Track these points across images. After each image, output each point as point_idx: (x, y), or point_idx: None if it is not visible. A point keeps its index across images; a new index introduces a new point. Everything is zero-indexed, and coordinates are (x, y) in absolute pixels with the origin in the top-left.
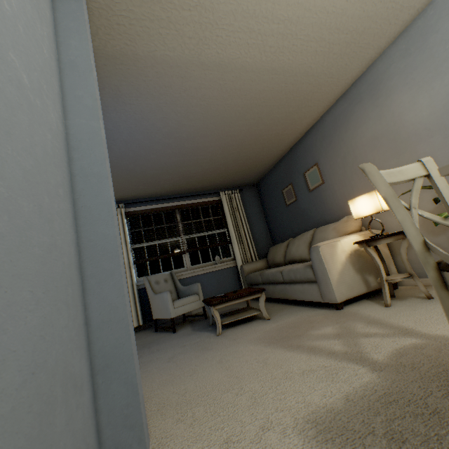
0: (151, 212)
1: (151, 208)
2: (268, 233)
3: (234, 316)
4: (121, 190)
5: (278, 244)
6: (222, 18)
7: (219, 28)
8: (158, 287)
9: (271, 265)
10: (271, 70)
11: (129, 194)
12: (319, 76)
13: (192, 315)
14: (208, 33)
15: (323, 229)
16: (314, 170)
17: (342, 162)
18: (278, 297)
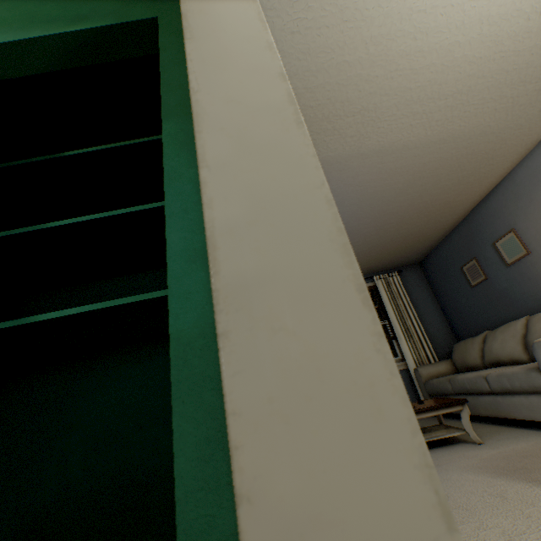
0: None
1: None
2: (446, 325)
3: (426, 435)
4: None
5: (468, 339)
6: (383, 113)
7: (380, 121)
8: None
9: (460, 368)
10: (438, 141)
11: None
12: (501, 132)
13: None
14: (369, 128)
15: None
16: (510, 237)
17: None
18: (484, 414)
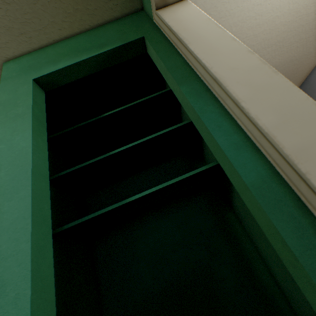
0: None
1: None
2: None
3: None
4: None
5: None
6: None
7: None
8: None
9: None
10: None
11: None
12: (300, 58)
13: None
14: None
15: None
16: None
17: None
18: None
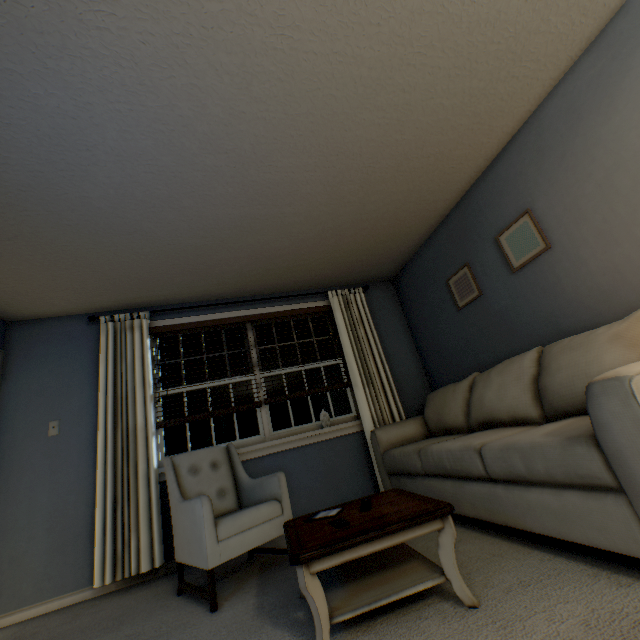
0: (202, 329)
1: (200, 319)
2: (420, 367)
3: (368, 589)
4: (141, 283)
5: (448, 386)
6: None
7: None
8: (194, 480)
9: (434, 430)
10: None
11: (158, 293)
12: None
13: (267, 548)
14: None
15: (577, 343)
16: (522, 224)
17: (599, 191)
18: (470, 515)
